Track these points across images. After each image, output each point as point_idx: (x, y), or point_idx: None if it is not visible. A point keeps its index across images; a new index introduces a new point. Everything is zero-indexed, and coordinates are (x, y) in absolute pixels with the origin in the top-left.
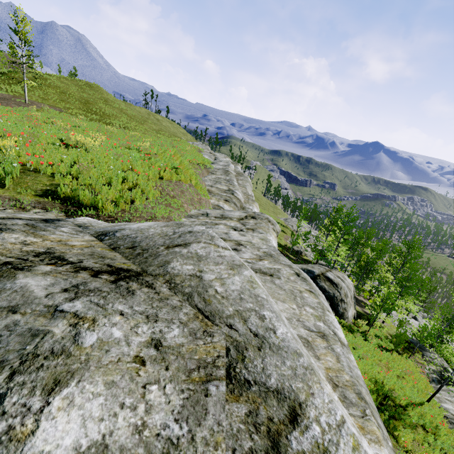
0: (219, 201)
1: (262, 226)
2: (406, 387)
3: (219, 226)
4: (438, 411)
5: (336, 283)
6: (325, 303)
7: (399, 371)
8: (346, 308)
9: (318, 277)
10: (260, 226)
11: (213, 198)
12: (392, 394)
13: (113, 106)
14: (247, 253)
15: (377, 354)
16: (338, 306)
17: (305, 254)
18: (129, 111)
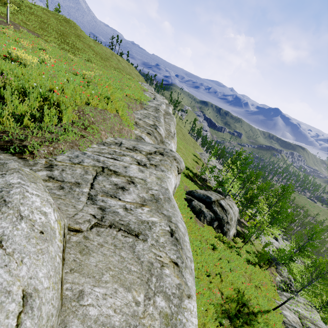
0: (142, 133)
1: (165, 164)
2: (260, 297)
3: (125, 158)
4: (279, 318)
5: (226, 209)
6: (191, 279)
7: (257, 282)
8: (229, 229)
9: (214, 203)
10: (164, 163)
11: (137, 129)
12: (249, 303)
13: (84, 42)
14: (133, 194)
15: (244, 267)
16: (224, 226)
17: (209, 181)
18: (96, 49)
